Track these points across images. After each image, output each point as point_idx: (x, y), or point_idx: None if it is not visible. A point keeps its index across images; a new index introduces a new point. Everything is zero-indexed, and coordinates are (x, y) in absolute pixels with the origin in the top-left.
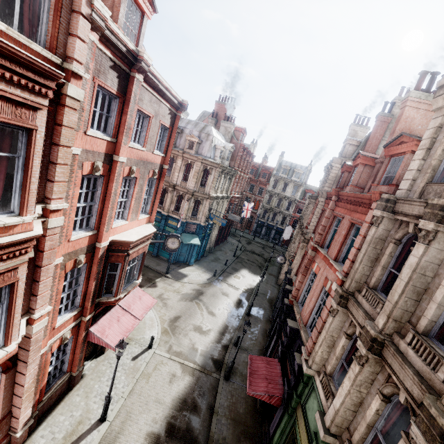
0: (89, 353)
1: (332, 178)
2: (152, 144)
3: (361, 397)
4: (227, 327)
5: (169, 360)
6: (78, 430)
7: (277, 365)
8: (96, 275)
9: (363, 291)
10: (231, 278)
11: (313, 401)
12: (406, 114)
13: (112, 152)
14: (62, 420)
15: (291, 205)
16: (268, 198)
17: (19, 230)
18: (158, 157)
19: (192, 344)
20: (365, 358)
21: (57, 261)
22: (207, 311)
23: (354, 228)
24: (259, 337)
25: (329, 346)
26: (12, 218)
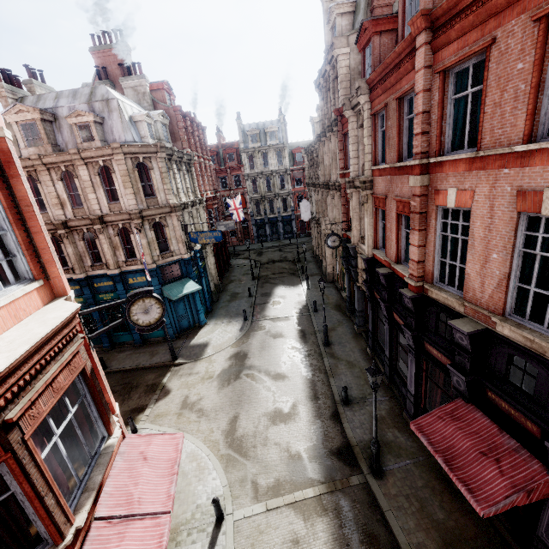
0: None
1: (345, 77)
2: None
3: None
4: (315, 382)
5: (269, 515)
6: None
7: (472, 410)
8: None
9: None
10: (269, 309)
11: None
12: None
13: None
14: None
15: (284, 179)
16: (251, 185)
17: None
18: None
19: (285, 451)
20: None
21: None
22: (271, 377)
23: None
24: (364, 367)
25: None
26: None
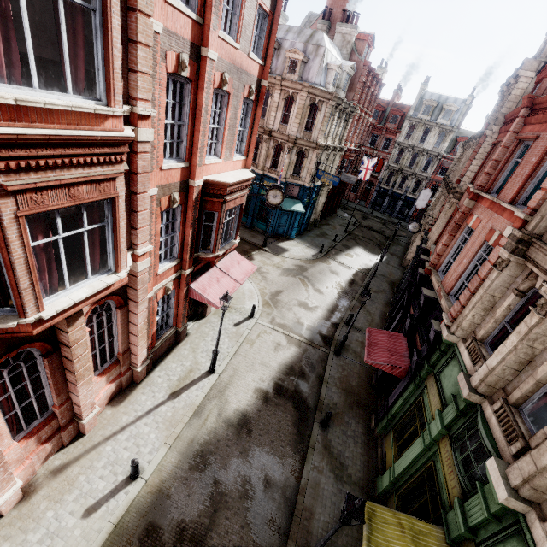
0: (191, 315)
1: (515, 98)
2: (247, 40)
3: (532, 355)
4: (337, 306)
5: (273, 330)
6: (190, 376)
7: (403, 339)
8: (192, 221)
9: None
10: (341, 256)
11: (453, 369)
12: None
13: (199, 42)
14: (174, 367)
15: (430, 162)
16: (396, 153)
17: (110, 127)
18: (255, 64)
19: (297, 318)
20: None
21: (151, 192)
22: (313, 288)
23: None
24: (375, 319)
25: (485, 309)
26: (101, 106)
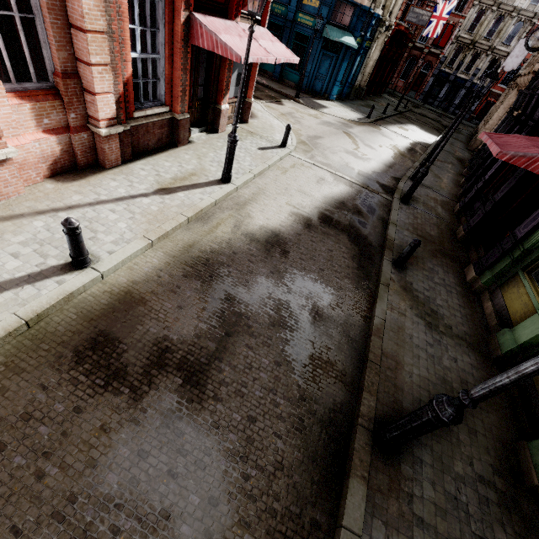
0: (196, 119)
1: None
2: None
3: None
4: (396, 164)
5: (313, 166)
6: (192, 179)
7: None
8: None
9: None
10: (394, 127)
11: None
12: None
13: None
14: (168, 166)
15: (518, 30)
16: (473, 17)
17: None
18: None
19: (345, 162)
20: None
21: None
22: (363, 143)
23: None
24: (447, 183)
25: None
26: None
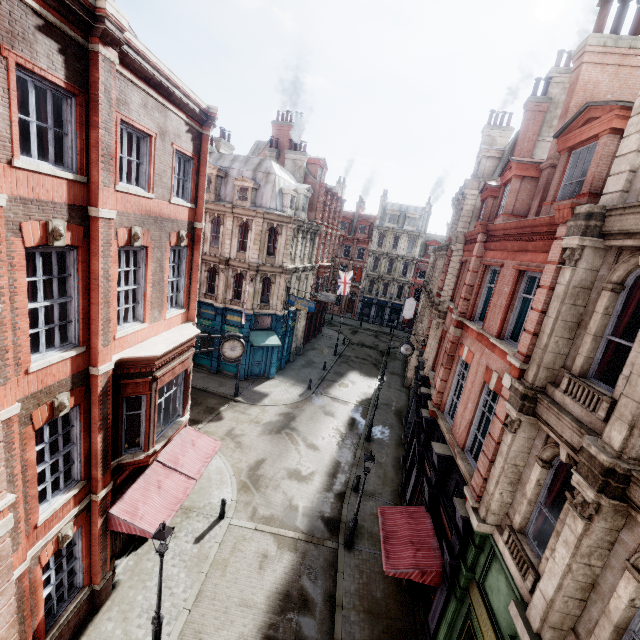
0: (122, 545)
1: (468, 213)
2: (165, 187)
3: (593, 575)
4: (339, 464)
5: (255, 532)
6: None
7: (426, 517)
8: (100, 422)
9: (564, 383)
10: (335, 388)
11: (498, 577)
12: (585, 78)
13: (84, 201)
14: None
15: (407, 267)
16: (373, 262)
17: None
18: (182, 209)
19: (288, 500)
20: (595, 506)
21: (7, 414)
22: (305, 444)
23: (524, 279)
24: (389, 471)
25: (511, 482)
26: None
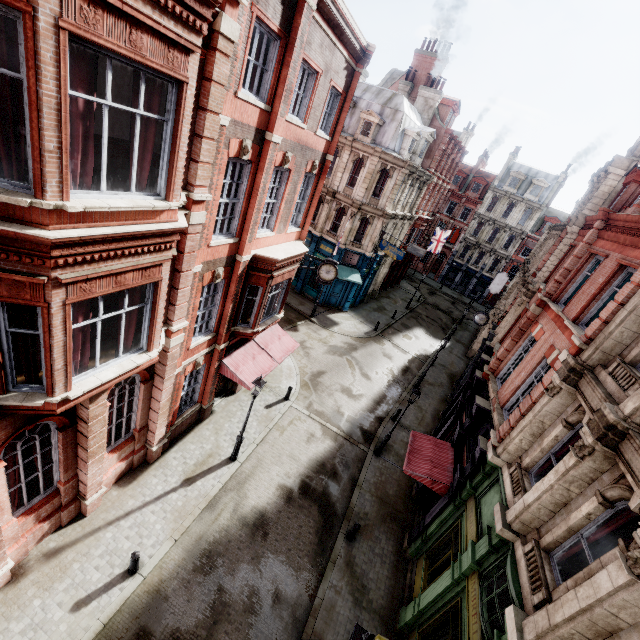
0: (219, 390)
1: (603, 195)
2: (315, 119)
3: (568, 497)
4: (385, 397)
5: (308, 418)
6: (209, 462)
7: (449, 450)
8: (233, 296)
9: (612, 366)
10: (398, 337)
11: (494, 495)
12: None
13: (265, 127)
14: (193, 449)
15: (513, 240)
16: (475, 226)
17: (164, 219)
18: (321, 140)
19: (337, 406)
20: (590, 449)
21: (195, 269)
22: (361, 372)
23: (622, 274)
24: (427, 417)
25: (533, 434)
26: (159, 201)
